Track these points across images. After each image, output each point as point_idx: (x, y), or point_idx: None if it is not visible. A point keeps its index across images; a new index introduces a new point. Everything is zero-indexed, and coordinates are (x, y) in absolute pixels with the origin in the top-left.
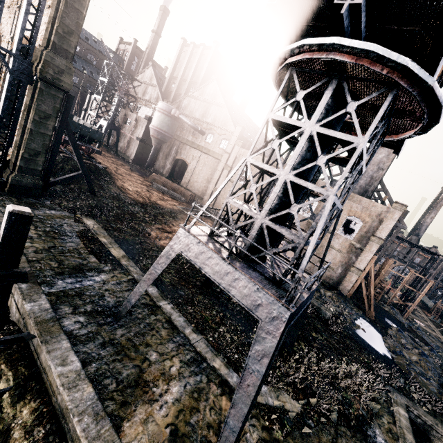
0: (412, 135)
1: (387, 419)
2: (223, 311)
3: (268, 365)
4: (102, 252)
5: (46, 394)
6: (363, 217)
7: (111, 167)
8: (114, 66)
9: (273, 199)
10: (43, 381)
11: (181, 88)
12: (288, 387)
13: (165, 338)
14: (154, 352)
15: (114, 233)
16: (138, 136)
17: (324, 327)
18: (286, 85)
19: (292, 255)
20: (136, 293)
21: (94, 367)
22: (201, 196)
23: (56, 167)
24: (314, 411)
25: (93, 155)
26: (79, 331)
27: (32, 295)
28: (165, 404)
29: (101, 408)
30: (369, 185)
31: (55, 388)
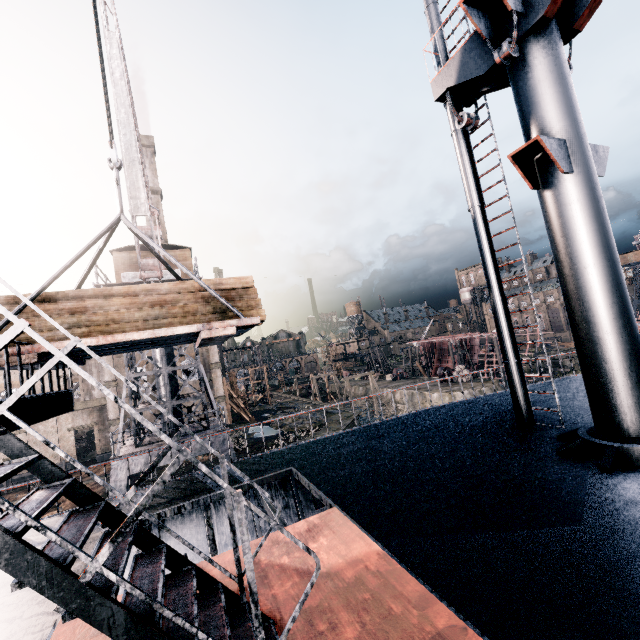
0: None
1: None
2: None
3: None
4: None
5: None
6: (193, 355)
7: None
8: None
9: (169, 388)
10: None
11: None
12: None
13: None
14: None
15: None
16: None
17: (237, 453)
18: None
19: None
20: None
21: None
22: None
23: None
24: None
25: None
26: None
27: None
28: None
29: None
30: None
31: None
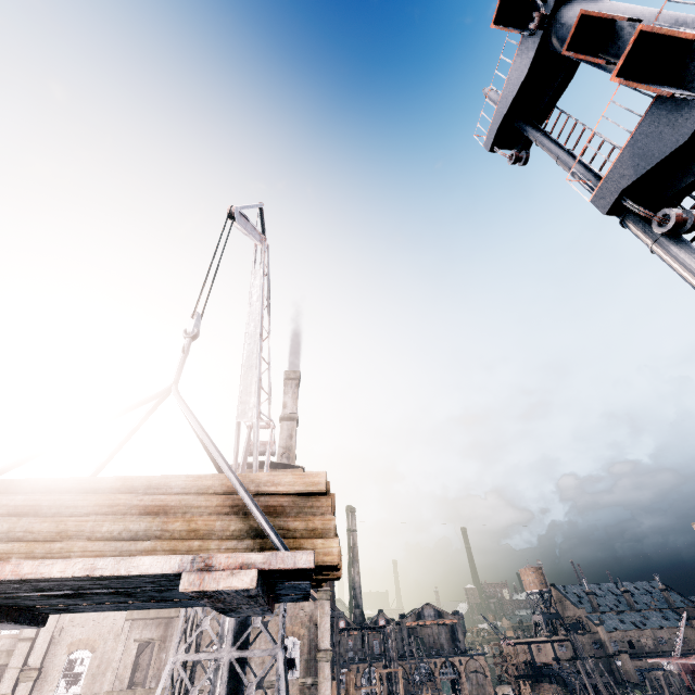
0: None
1: None
2: None
3: None
4: None
5: None
6: (297, 630)
7: None
8: None
9: (224, 694)
10: None
11: None
12: None
13: None
14: None
15: None
16: None
17: None
18: None
19: None
20: None
21: None
22: None
23: None
24: None
25: None
26: None
27: None
28: None
29: None
30: None
31: None
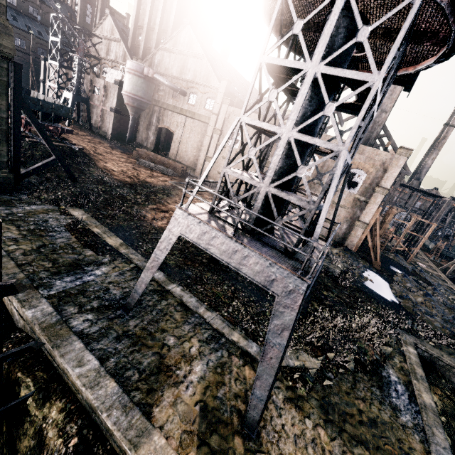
0: (432, 64)
1: (398, 358)
2: (233, 284)
3: (288, 337)
4: (97, 243)
5: (70, 393)
6: (367, 167)
7: (88, 147)
8: (64, 20)
9: (276, 163)
10: (65, 381)
11: (149, 40)
12: (306, 347)
13: (179, 321)
14: (171, 337)
15: (106, 221)
16: (111, 107)
17: (334, 284)
18: (277, 16)
19: (296, 218)
20: (142, 282)
21: (113, 362)
22: (193, 167)
23: (25, 155)
24: (332, 364)
25: (64, 135)
26: (90, 330)
27: (30, 301)
28: (191, 384)
29: (128, 400)
30: (371, 132)
31: (78, 387)
